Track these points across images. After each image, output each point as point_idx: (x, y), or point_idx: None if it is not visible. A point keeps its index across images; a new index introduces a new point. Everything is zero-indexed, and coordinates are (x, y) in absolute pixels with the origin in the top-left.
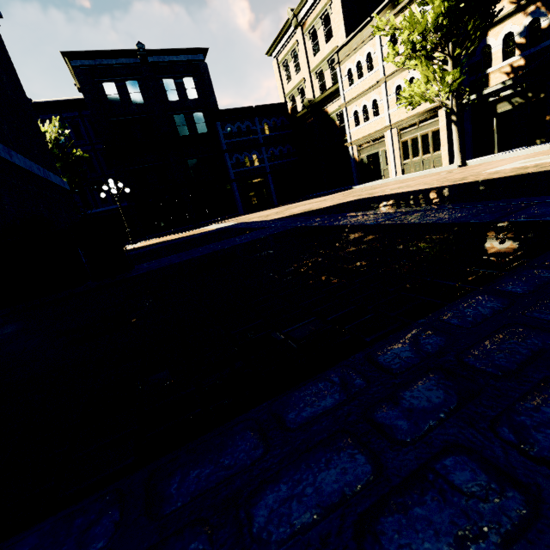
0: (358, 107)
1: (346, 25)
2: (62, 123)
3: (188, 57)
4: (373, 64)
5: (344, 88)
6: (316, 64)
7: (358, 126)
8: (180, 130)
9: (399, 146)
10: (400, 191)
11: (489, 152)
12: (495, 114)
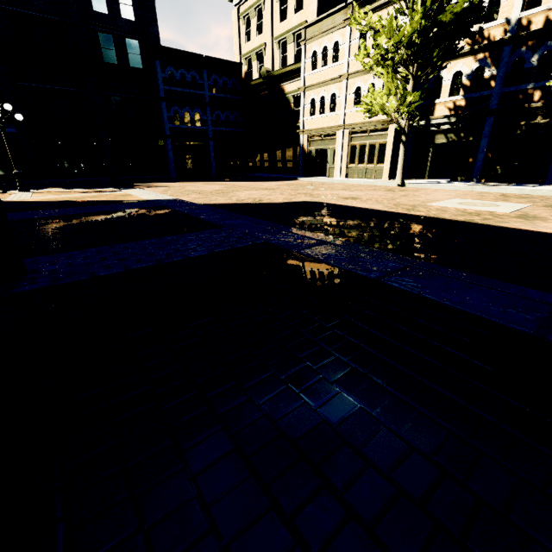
0: (317, 96)
1: (320, 1)
2: None
3: None
4: (339, 55)
5: (306, 70)
6: (281, 32)
7: (313, 116)
8: (106, 54)
9: (348, 149)
10: (356, 205)
11: (421, 177)
12: (433, 143)
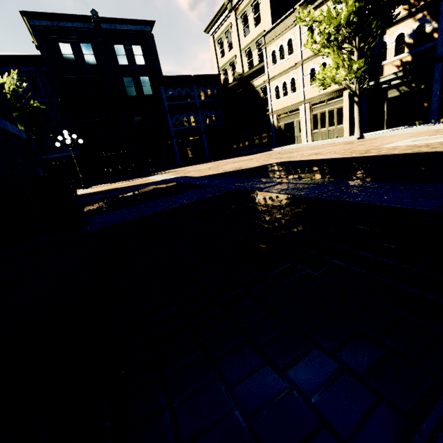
0: (279, 84)
1: (272, 13)
2: (20, 76)
3: (137, 27)
4: (293, 48)
5: (268, 66)
6: (246, 44)
7: (278, 99)
8: (129, 90)
9: (310, 118)
10: (316, 158)
11: (379, 128)
12: (386, 98)
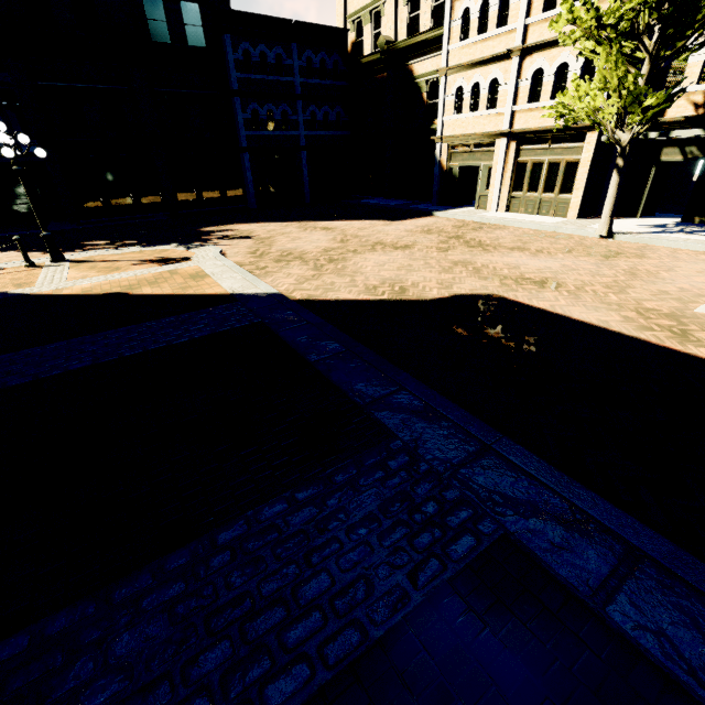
0: (466, 83)
1: None
2: None
3: None
4: (509, 14)
5: (450, 39)
6: None
7: (459, 115)
8: (154, 29)
9: (512, 167)
10: (570, 311)
11: (629, 213)
12: (656, 162)
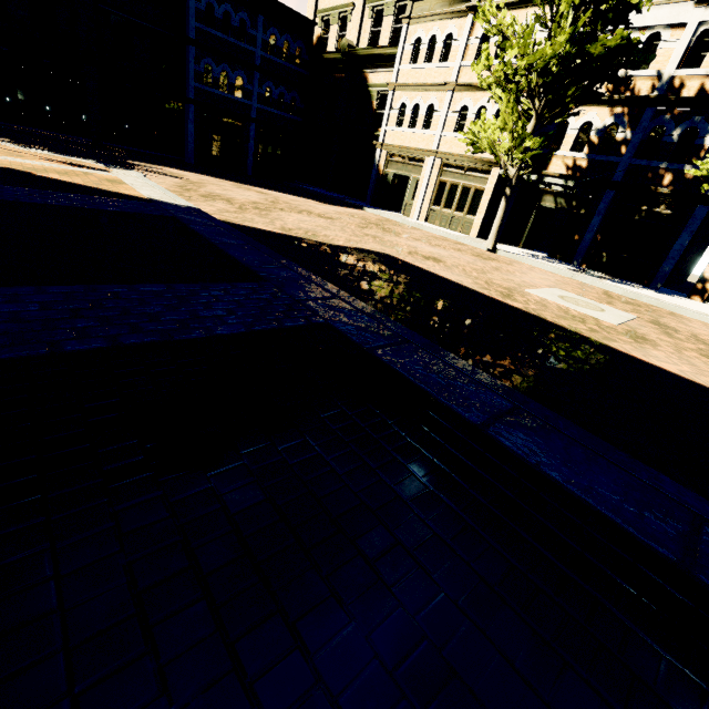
0: (409, 102)
1: None
2: None
3: None
4: (450, 53)
5: (402, 60)
6: None
7: (400, 128)
8: None
9: (435, 184)
10: (440, 272)
11: (515, 243)
12: (538, 205)
